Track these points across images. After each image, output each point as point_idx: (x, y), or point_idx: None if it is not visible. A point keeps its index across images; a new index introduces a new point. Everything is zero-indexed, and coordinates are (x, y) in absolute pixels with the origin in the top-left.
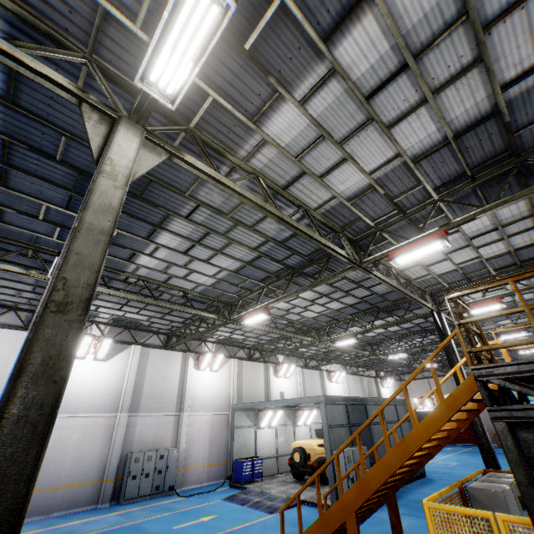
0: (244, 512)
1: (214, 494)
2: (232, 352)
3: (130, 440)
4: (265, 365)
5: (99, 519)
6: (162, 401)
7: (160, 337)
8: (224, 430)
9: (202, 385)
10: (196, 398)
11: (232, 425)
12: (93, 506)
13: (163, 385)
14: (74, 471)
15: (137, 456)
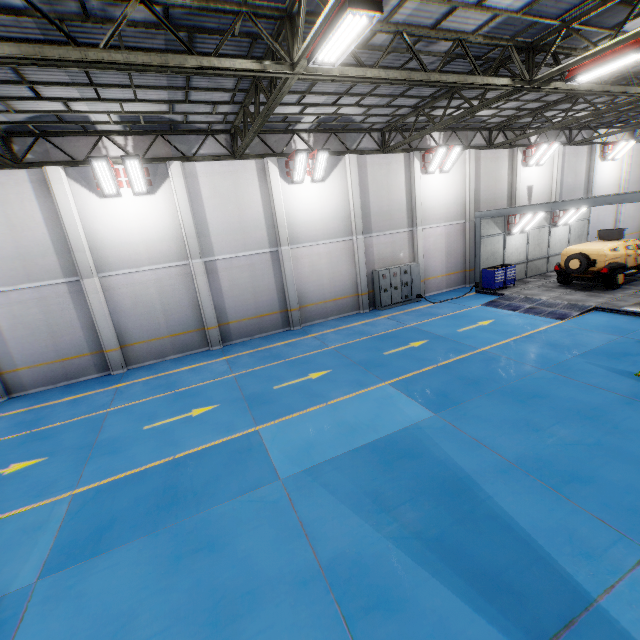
0: (524, 319)
1: (466, 300)
2: (465, 140)
3: (371, 260)
4: (510, 152)
5: (375, 323)
6: (392, 219)
7: (373, 137)
8: (459, 240)
9: (432, 194)
10: (427, 210)
11: (477, 235)
12: (356, 312)
13: (390, 199)
14: (333, 289)
15: (383, 274)
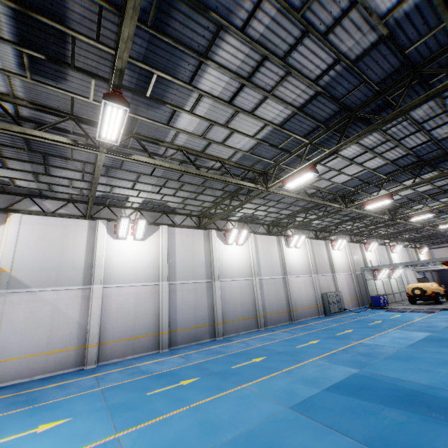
0: (414, 314)
1: (371, 311)
2: (343, 238)
3: (320, 288)
4: (359, 245)
5: (339, 319)
6: (324, 268)
7: (313, 233)
8: (351, 282)
9: (336, 259)
10: (336, 266)
11: (364, 278)
12: (318, 316)
13: (322, 259)
14: (307, 301)
15: (328, 295)
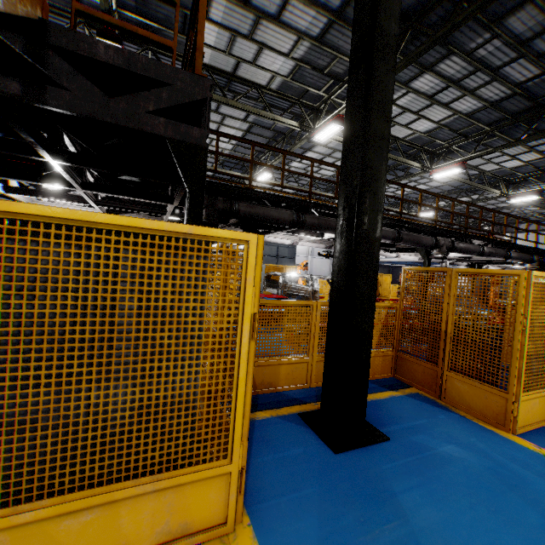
0: None
1: None
2: None
3: None
4: None
5: None
6: None
7: None
8: None
9: None
10: None
11: None
12: None
13: None
14: None
15: None
